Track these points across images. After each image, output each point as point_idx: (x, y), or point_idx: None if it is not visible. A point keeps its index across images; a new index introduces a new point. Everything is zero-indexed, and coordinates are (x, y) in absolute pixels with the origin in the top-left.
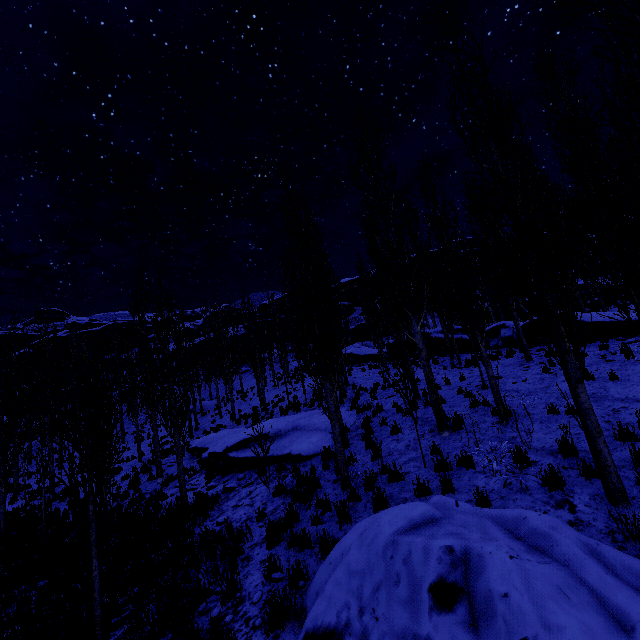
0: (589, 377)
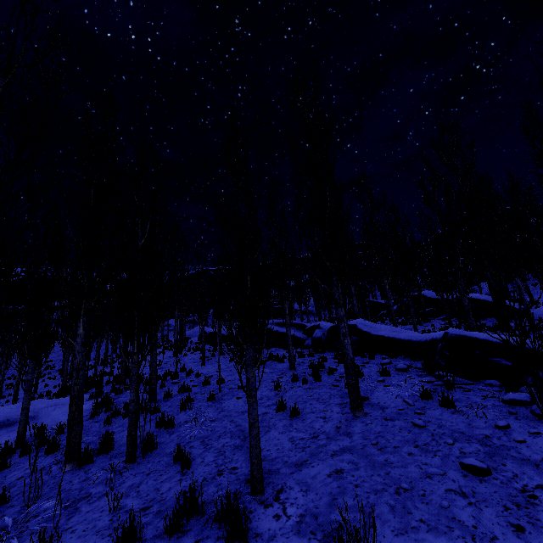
0: (282, 407)
